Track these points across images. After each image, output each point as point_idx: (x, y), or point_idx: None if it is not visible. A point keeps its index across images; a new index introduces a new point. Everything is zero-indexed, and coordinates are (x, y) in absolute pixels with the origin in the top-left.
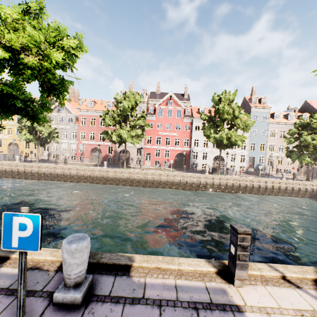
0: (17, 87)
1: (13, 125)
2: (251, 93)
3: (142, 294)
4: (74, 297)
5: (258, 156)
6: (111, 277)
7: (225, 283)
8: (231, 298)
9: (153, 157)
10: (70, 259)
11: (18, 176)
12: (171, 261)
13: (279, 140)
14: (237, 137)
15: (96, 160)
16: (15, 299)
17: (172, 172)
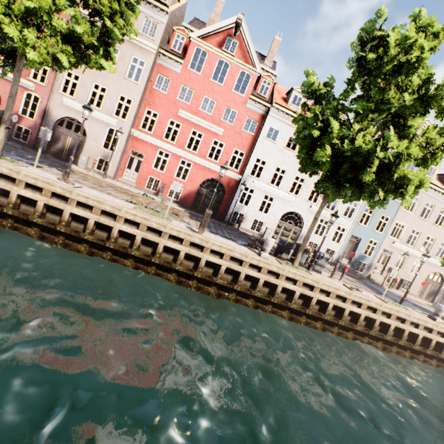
0: None
1: None
2: None
3: None
4: None
5: (369, 239)
6: None
7: None
8: None
9: (146, 167)
10: None
11: None
12: None
13: (416, 221)
14: (412, 173)
15: None
16: None
17: (166, 218)
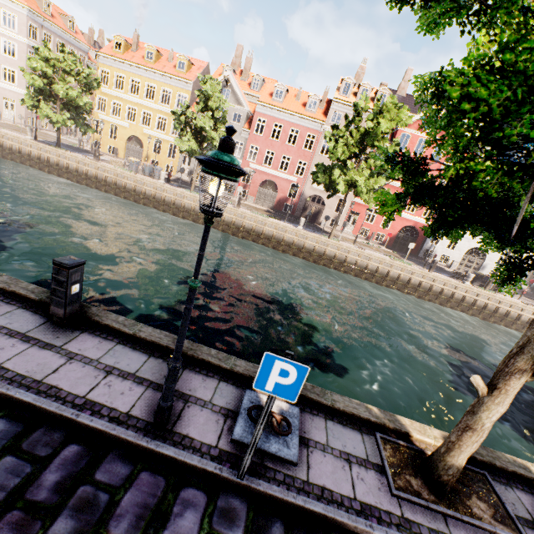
0: None
1: (138, 103)
2: None
3: None
4: None
5: None
6: None
7: None
8: None
9: (360, 221)
10: None
11: (163, 207)
12: None
13: None
14: None
15: (264, 202)
16: None
17: (408, 264)
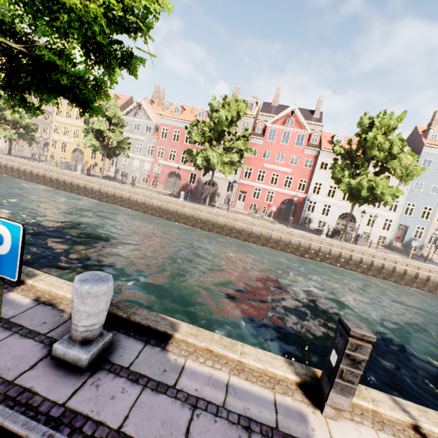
0: (65, 56)
1: (80, 126)
2: (431, 121)
3: (174, 381)
4: (78, 357)
5: (416, 225)
6: (139, 344)
7: (308, 404)
8: (312, 433)
9: (248, 198)
10: (79, 304)
11: (77, 191)
12: (230, 346)
13: None
14: (386, 189)
15: (172, 189)
16: (10, 336)
17: (271, 223)
